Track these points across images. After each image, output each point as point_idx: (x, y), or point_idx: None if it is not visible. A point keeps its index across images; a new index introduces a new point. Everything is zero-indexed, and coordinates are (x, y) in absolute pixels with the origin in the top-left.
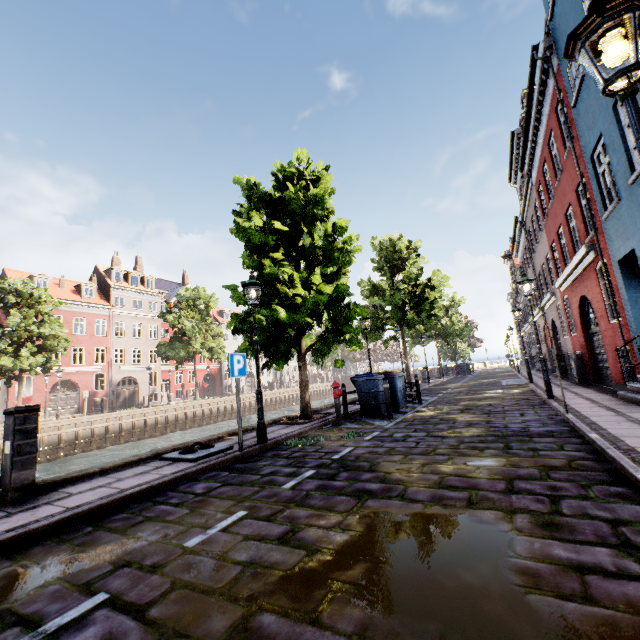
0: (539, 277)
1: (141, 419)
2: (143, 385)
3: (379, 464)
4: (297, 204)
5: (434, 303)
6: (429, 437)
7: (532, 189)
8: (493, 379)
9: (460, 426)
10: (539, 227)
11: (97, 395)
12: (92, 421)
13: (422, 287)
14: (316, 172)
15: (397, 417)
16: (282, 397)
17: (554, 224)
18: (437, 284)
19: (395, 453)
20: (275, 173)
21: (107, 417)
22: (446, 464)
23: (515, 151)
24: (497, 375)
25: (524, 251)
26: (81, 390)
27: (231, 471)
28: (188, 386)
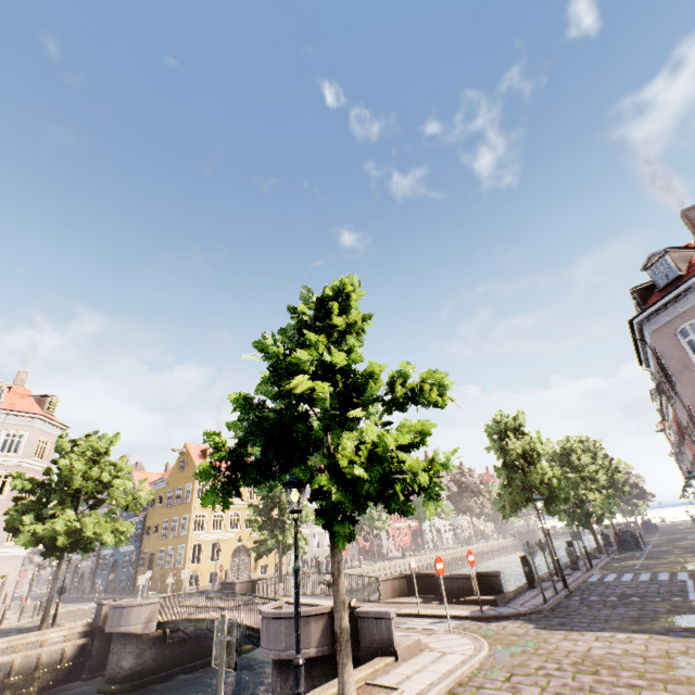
0: (692, 464)
1: (421, 564)
2: (384, 539)
3: (660, 556)
4: (579, 462)
5: (624, 483)
6: (668, 553)
7: (671, 420)
8: (680, 534)
9: (676, 551)
10: (682, 440)
11: (366, 547)
12: (404, 563)
13: (611, 471)
14: (577, 445)
15: (644, 551)
16: (481, 551)
17: (691, 450)
18: (622, 469)
19: (661, 555)
20: (557, 444)
21: (409, 561)
22: (678, 555)
23: (653, 394)
24: (682, 531)
25: (675, 439)
26: (359, 543)
27: (616, 559)
28: (404, 541)
